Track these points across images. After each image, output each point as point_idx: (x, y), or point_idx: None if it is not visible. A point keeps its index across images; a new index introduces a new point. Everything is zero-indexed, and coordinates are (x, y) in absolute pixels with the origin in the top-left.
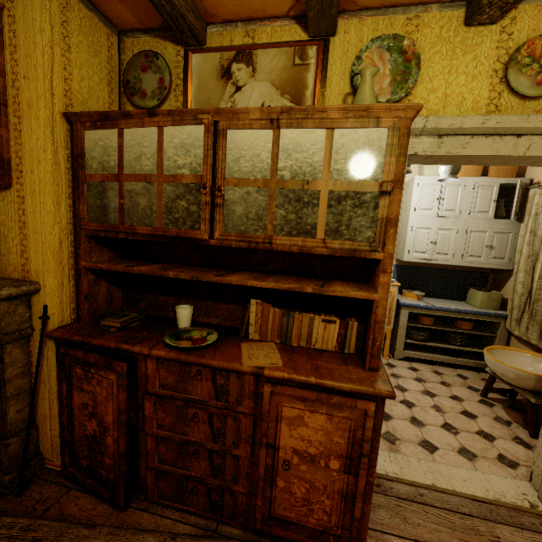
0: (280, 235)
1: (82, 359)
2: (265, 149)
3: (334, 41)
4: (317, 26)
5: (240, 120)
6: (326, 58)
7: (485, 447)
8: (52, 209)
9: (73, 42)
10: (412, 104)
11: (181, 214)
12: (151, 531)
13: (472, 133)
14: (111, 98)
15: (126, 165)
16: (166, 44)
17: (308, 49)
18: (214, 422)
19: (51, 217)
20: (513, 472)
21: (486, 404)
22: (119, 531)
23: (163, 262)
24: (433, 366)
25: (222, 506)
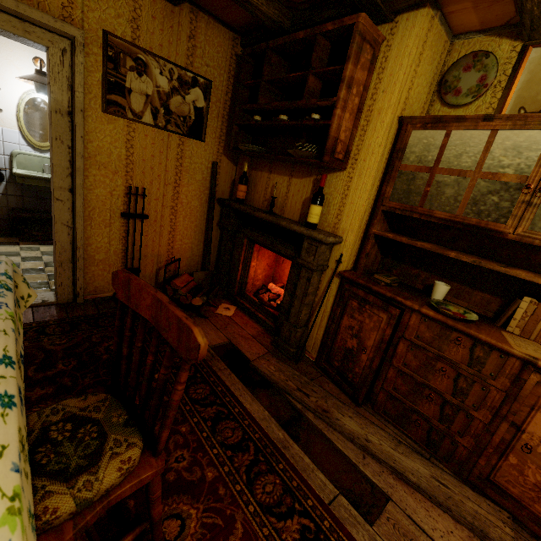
0: None
1: (362, 297)
2: None
3: None
4: None
5: None
6: None
7: None
8: (369, 188)
9: (423, 57)
10: None
11: (488, 207)
12: (382, 428)
13: None
14: (426, 98)
15: (443, 160)
16: (501, 41)
17: None
18: (459, 381)
19: (367, 194)
20: None
21: None
22: (361, 416)
23: (428, 242)
24: None
25: (438, 446)
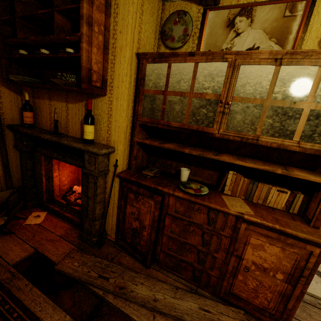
0: (265, 136)
1: (135, 190)
2: (266, 79)
3: None
4: None
5: (252, 59)
6: (311, 10)
7: None
8: (126, 109)
9: (144, 8)
10: None
11: (201, 117)
12: (164, 282)
13: None
14: (154, 42)
15: (170, 85)
16: (191, 5)
17: (298, 4)
18: (205, 236)
19: (125, 113)
20: None
21: None
22: (149, 278)
23: (173, 142)
24: None
25: (200, 279)
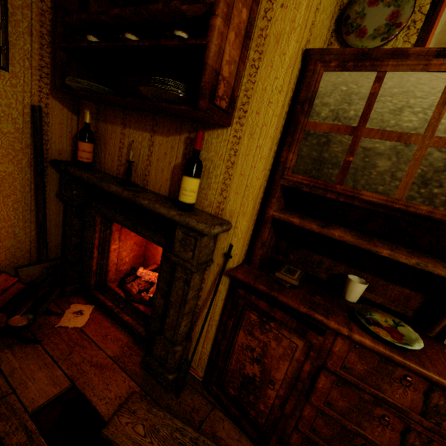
0: None
1: (264, 310)
2: None
3: None
4: None
5: None
6: None
7: None
8: (266, 155)
9: None
10: None
11: (445, 190)
12: None
13: None
14: (326, 36)
15: (373, 117)
16: None
17: None
18: (410, 436)
19: (263, 162)
20: None
21: None
22: None
23: (334, 224)
24: None
25: None
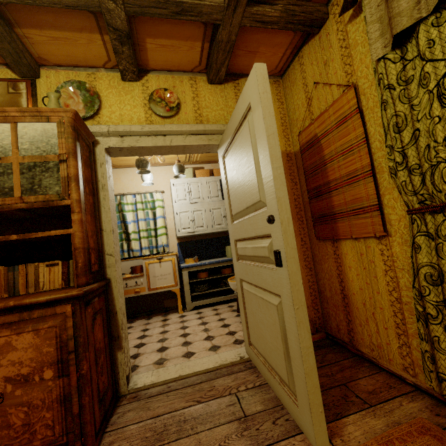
0: None
1: None
2: None
3: (40, 81)
4: (20, 70)
5: None
6: (35, 91)
7: (228, 339)
8: None
9: None
10: (66, 108)
11: None
12: None
13: (140, 134)
14: None
15: None
16: None
17: (19, 84)
18: None
19: None
20: (240, 346)
21: (239, 316)
22: None
23: None
24: (214, 306)
25: None
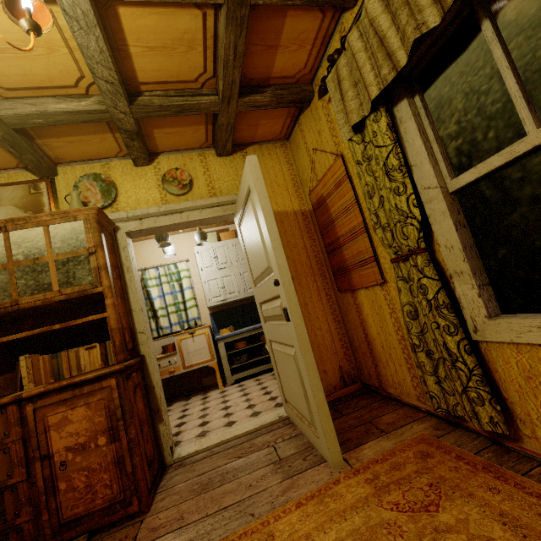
0: (25, 297)
1: None
2: None
3: (58, 179)
4: (40, 172)
5: None
6: (55, 188)
7: (269, 404)
8: None
9: None
10: (90, 207)
11: None
12: None
13: (157, 215)
14: None
15: None
16: None
17: (40, 184)
18: None
19: None
20: (280, 408)
21: None
22: None
23: None
24: (256, 377)
25: None
